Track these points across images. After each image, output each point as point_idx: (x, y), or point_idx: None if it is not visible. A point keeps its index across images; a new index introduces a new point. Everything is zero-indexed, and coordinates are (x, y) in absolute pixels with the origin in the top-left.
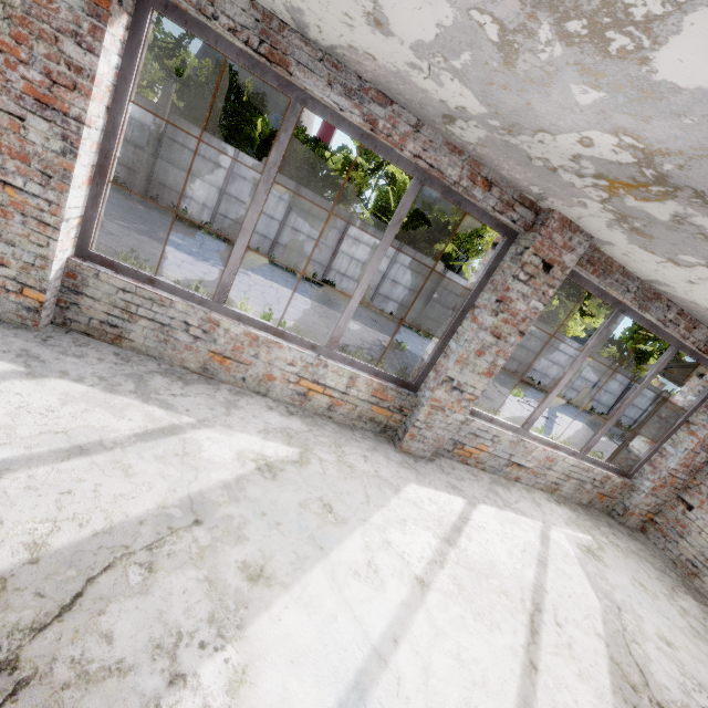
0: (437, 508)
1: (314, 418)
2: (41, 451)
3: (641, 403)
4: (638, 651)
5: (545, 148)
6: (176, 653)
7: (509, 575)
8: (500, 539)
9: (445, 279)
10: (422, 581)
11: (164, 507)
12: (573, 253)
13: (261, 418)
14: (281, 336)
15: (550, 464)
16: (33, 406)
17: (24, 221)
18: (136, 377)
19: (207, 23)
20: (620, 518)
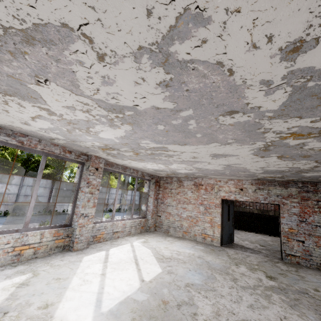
0: (97, 257)
1: (28, 261)
2: None
3: None
4: (161, 253)
5: (84, 144)
6: None
7: (126, 258)
8: (120, 253)
9: (55, 184)
10: (103, 274)
11: None
12: (102, 164)
13: (1, 275)
14: None
15: (125, 226)
16: None
17: None
18: None
19: None
20: (149, 230)
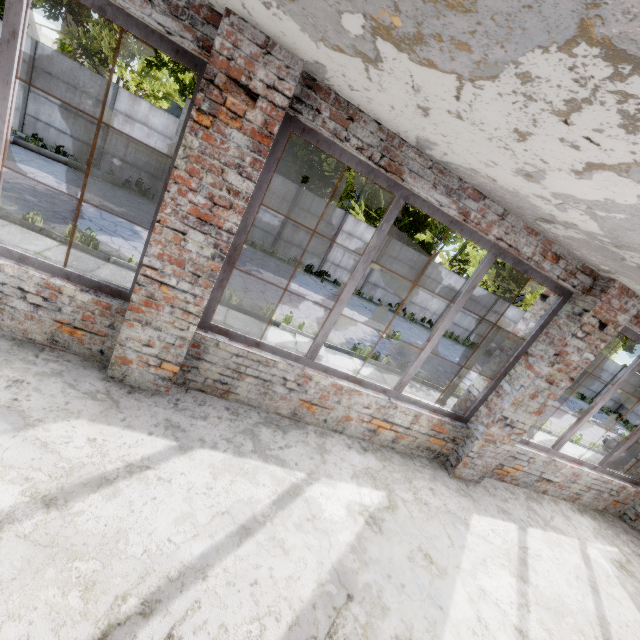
0: (501, 539)
1: (382, 451)
2: (221, 538)
3: (603, 377)
4: None
5: None
6: None
7: (577, 610)
8: (556, 567)
9: (428, 268)
10: (520, 631)
11: (322, 584)
12: (626, 314)
13: (347, 461)
14: (359, 383)
15: (575, 478)
16: (197, 486)
17: (172, 311)
18: (249, 433)
19: (337, 142)
20: (632, 522)
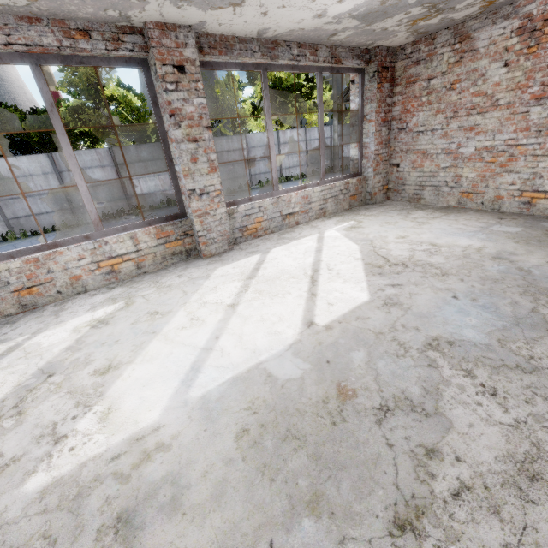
0: (240, 268)
1: (133, 280)
2: None
3: None
4: (383, 251)
5: None
6: (55, 431)
7: (295, 268)
8: (288, 257)
9: None
10: (232, 305)
11: (19, 385)
12: (189, 47)
13: (87, 304)
14: (56, 247)
15: (308, 200)
16: None
17: None
18: None
19: None
20: (371, 201)
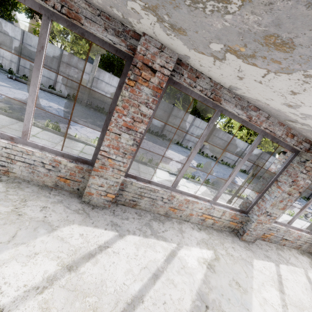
0: (268, 271)
1: (207, 229)
2: (146, 281)
3: None
4: None
5: None
6: None
7: (309, 306)
8: (295, 284)
9: (214, 131)
10: None
11: (193, 301)
12: None
13: (193, 236)
14: (196, 198)
15: (299, 238)
16: (130, 254)
17: (113, 170)
18: (148, 225)
19: (190, 88)
20: None
